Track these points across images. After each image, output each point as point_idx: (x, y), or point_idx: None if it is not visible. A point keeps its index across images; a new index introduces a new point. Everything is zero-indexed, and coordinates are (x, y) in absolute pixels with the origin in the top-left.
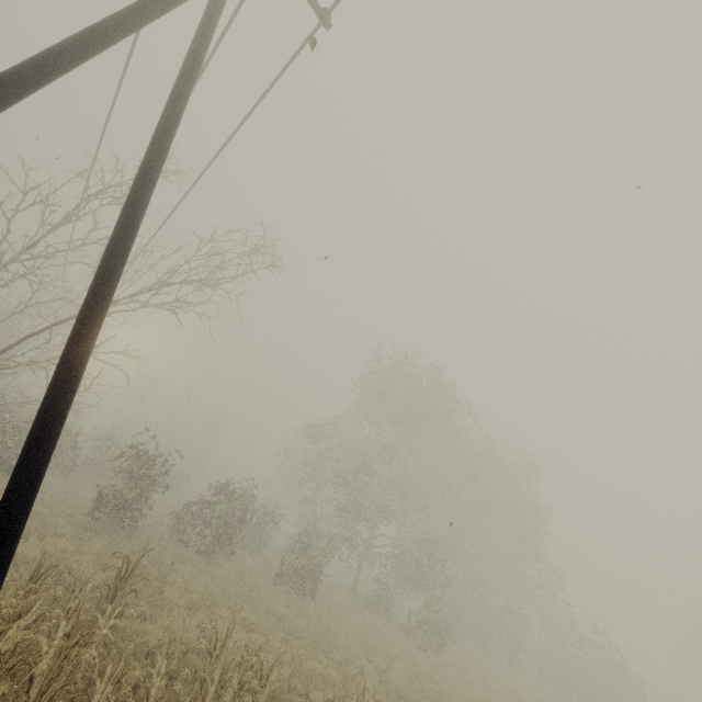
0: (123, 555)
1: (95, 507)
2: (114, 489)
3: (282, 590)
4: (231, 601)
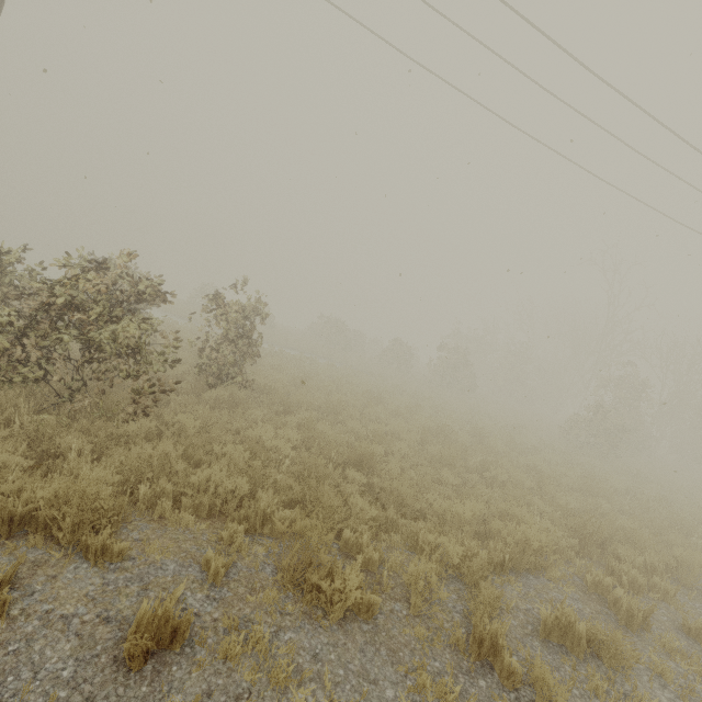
0: None
1: None
2: None
3: None
4: None
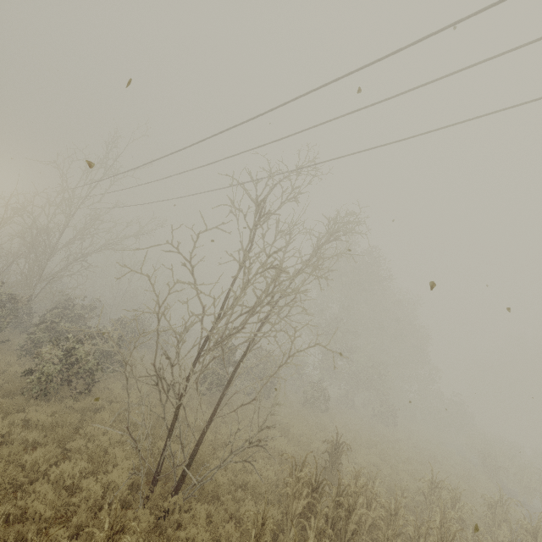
0: (330, 441)
1: (207, 388)
2: (212, 373)
3: (312, 411)
4: (324, 434)
